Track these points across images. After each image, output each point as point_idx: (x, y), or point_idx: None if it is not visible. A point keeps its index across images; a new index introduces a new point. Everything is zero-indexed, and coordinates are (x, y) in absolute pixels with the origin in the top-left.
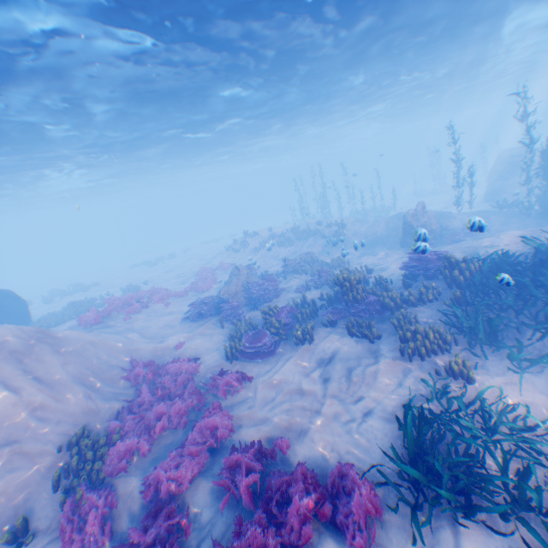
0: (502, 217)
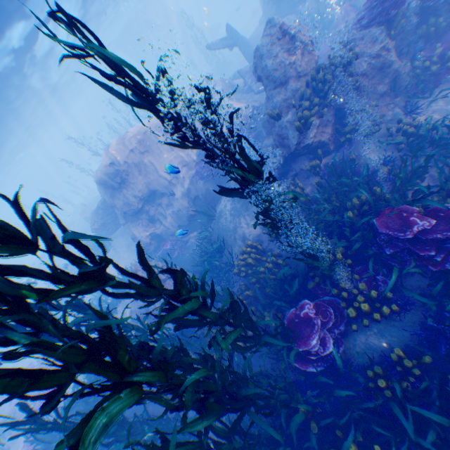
0: None
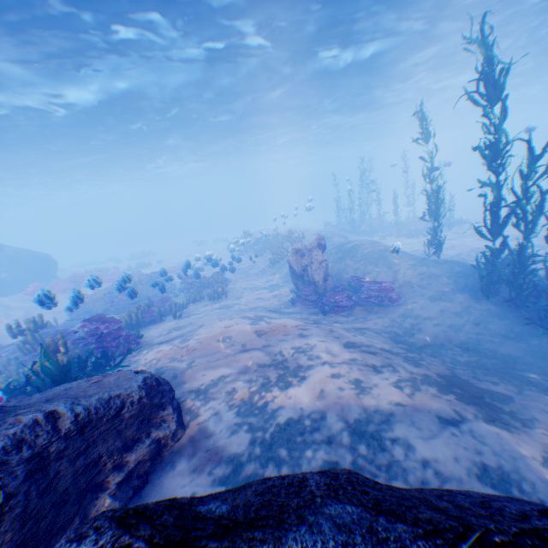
0: (454, 285)
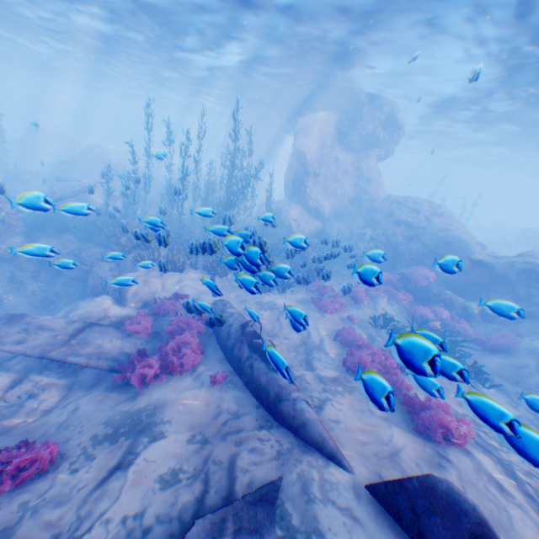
0: None
